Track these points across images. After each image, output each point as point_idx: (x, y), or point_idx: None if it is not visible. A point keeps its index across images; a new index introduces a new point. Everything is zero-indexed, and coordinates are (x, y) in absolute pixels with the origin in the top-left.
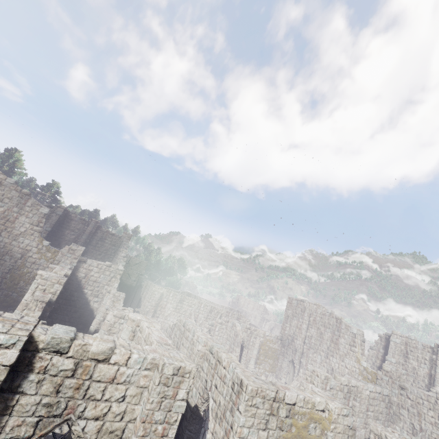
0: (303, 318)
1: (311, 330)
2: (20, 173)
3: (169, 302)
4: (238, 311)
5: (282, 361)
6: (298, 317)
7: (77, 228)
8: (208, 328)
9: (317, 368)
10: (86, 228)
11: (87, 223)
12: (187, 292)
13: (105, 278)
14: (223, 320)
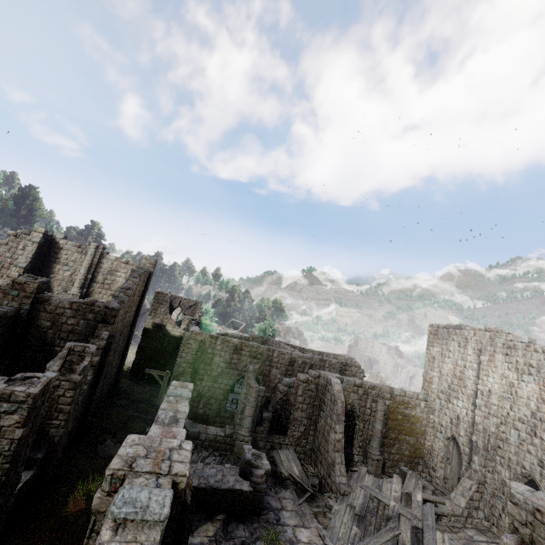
0: (465, 359)
1: (487, 380)
2: (40, 215)
3: (217, 354)
4: (347, 357)
5: (432, 438)
6: (455, 358)
7: (72, 260)
8: (282, 392)
9: (544, 497)
10: (84, 257)
11: (84, 251)
12: (261, 337)
13: (88, 325)
14: (310, 376)
